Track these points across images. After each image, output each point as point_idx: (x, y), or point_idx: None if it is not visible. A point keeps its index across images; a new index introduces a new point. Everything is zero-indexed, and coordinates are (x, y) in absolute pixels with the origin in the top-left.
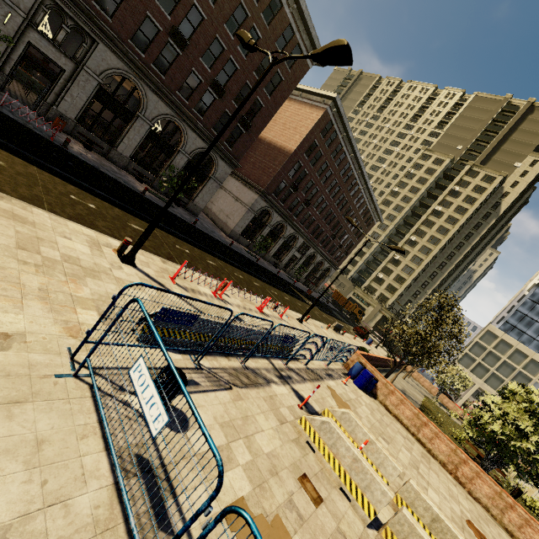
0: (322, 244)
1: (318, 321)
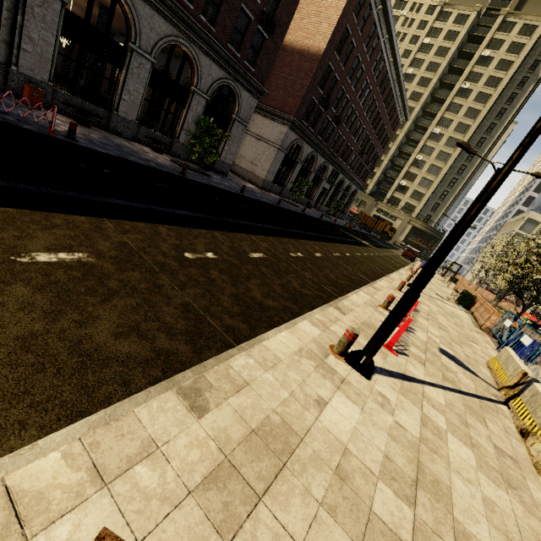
0: (350, 166)
1: (397, 268)
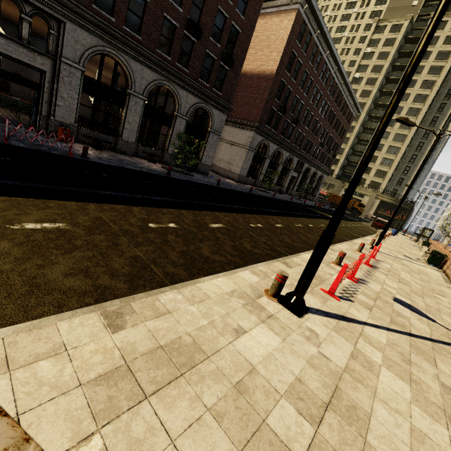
0: (313, 156)
1: (364, 235)
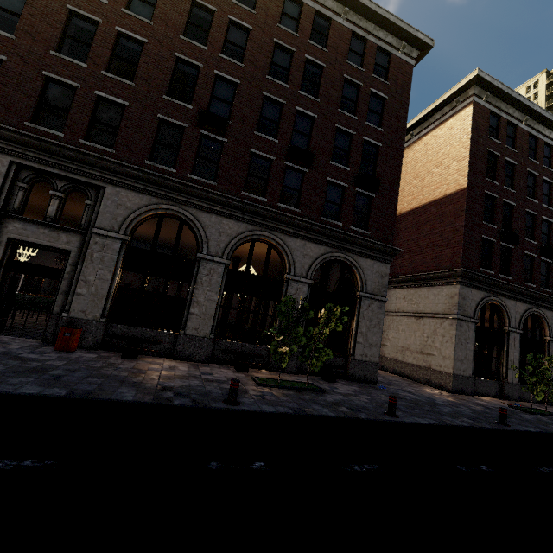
0: None
1: None
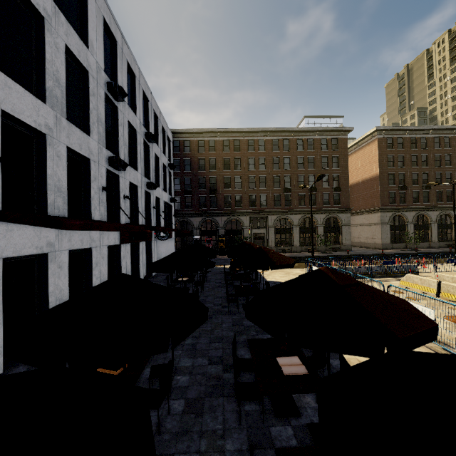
0: None
1: None
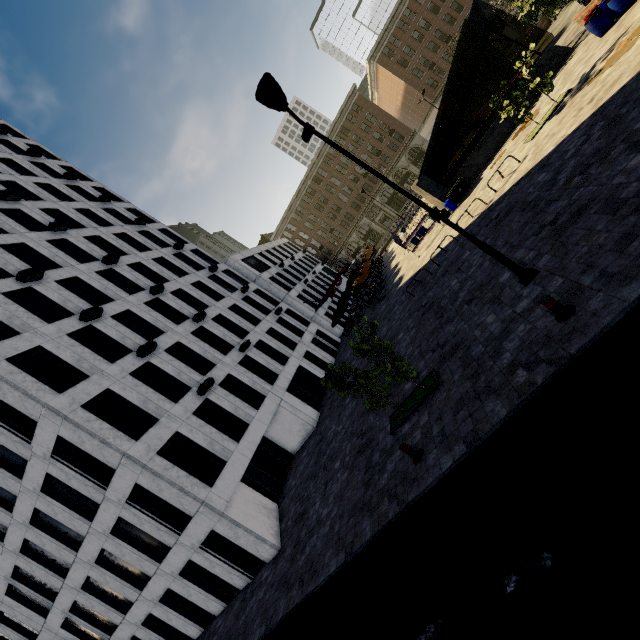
0: None
1: None
